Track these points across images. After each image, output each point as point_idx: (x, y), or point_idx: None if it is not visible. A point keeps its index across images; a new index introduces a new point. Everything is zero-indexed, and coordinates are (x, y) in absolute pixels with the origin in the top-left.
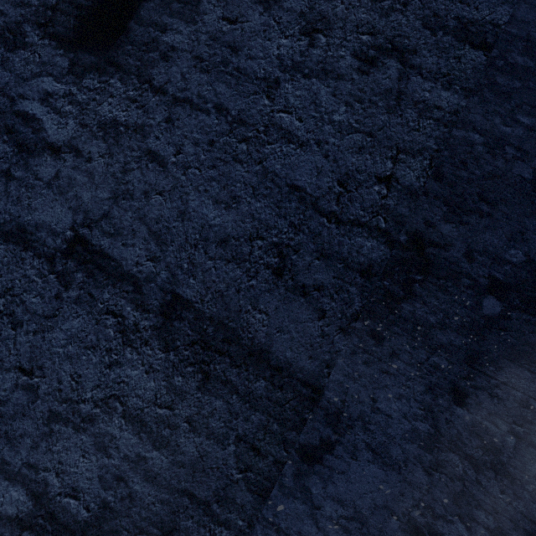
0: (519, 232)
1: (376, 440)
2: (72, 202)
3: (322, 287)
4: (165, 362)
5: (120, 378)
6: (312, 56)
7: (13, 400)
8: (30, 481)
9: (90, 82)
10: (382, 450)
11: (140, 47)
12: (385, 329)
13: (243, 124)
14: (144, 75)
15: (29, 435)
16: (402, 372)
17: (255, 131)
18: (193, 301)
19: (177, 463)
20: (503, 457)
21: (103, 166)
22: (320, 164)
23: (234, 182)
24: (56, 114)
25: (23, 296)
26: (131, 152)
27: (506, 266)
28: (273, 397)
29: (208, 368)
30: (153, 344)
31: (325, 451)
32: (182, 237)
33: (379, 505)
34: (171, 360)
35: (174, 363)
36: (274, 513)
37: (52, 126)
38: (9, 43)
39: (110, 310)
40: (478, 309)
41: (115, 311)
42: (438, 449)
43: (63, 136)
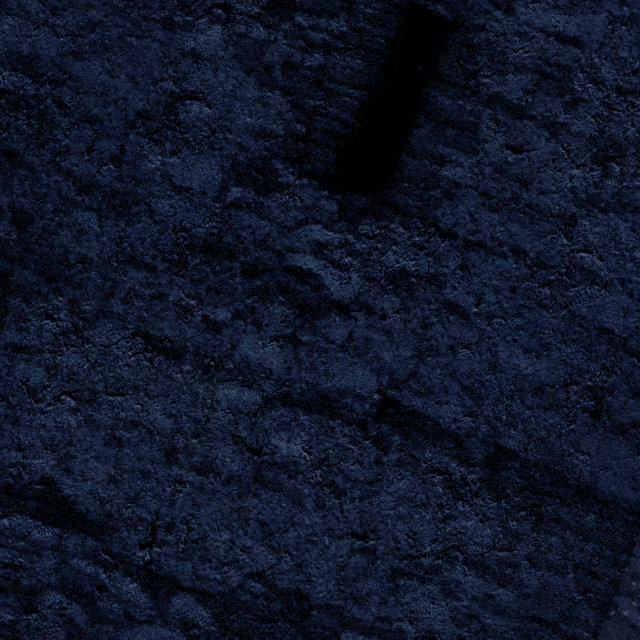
0: None
1: None
2: (373, 363)
3: (637, 424)
4: (497, 510)
5: (456, 530)
6: (607, 188)
7: (352, 564)
8: (385, 631)
9: (367, 228)
10: None
11: (417, 184)
12: None
13: (543, 267)
14: (428, 217)
15: (376, 593)
16: None
17: (557, 273)
18: (516, 451)
19: (522, 595)
20: None
21: (400, 322)
22: (625, 304)
23: (542, 329)
24: (335, 268)
25: (340, 464)
26: (428, 305)
27: None
28: (603, 527)
29: (540, 510)
30: (483, 495)
31: None
32: (497, 389)
33: None
34: (503, 507)
35: (507, 510)
36: None
37: (333, 282)
38: (259, 184)
39: (435, 468)
40: None
41: (440, 469)
42: None
43: (348, 293)
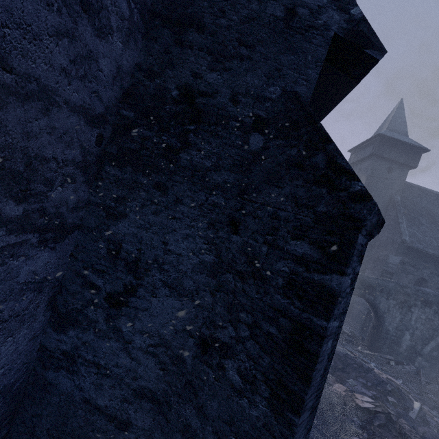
0: (276, 69)
1: (171, 277)
2: None
3: None
4: None
5: None
6: None
7: None
8: None
9: None
10: (177, 284)
11: None
12: (168, 180)
13: None
14: None
15: None
16: (186, 215)
17: None
18: None
19: None
20: (259, 265)
21: None
22: None
23: None
24: None
25: None
26: None
27: (267, 103)
28: None
29: None
30: None
31: (129, 295)
32: None
33: (179, 330)
34: None
35: None
36: (93, 354)
37: None
38: None
39: None
40: (246, 147)
41: None
42: (220, 273)
43: None
